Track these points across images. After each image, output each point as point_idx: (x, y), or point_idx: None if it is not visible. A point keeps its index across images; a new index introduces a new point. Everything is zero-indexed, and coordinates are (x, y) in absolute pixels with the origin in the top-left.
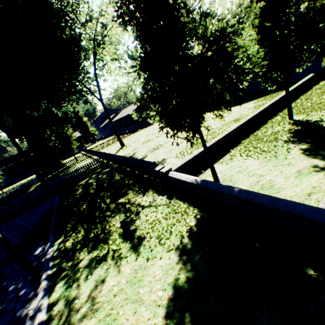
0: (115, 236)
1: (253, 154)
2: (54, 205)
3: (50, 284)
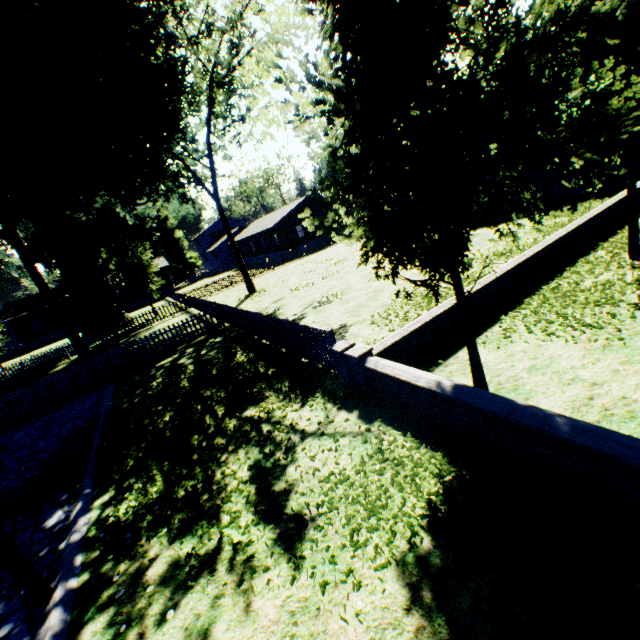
0: (236, 505)
1: (559, 330)
2: (102, 408)
3: (71, 620)
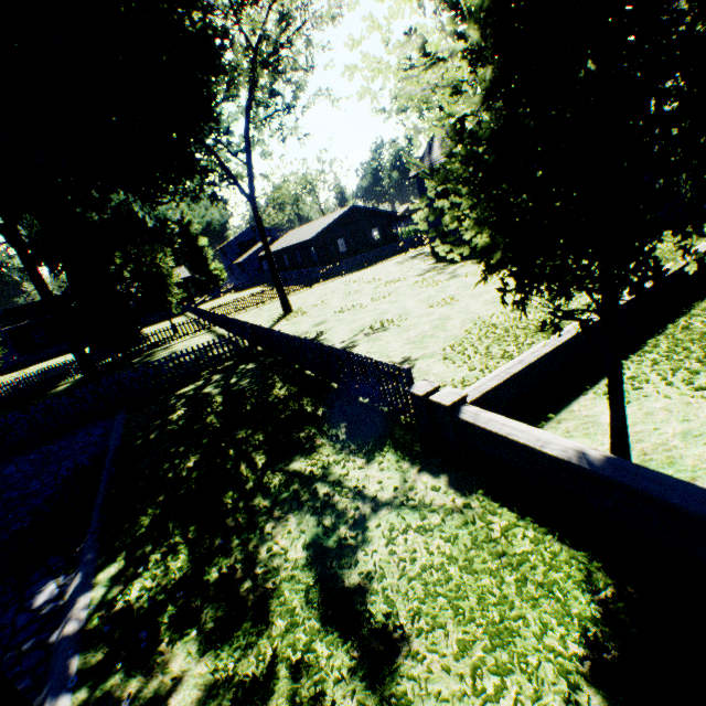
0: (291, 602)
1: None
2: (110, 443)
3: None
